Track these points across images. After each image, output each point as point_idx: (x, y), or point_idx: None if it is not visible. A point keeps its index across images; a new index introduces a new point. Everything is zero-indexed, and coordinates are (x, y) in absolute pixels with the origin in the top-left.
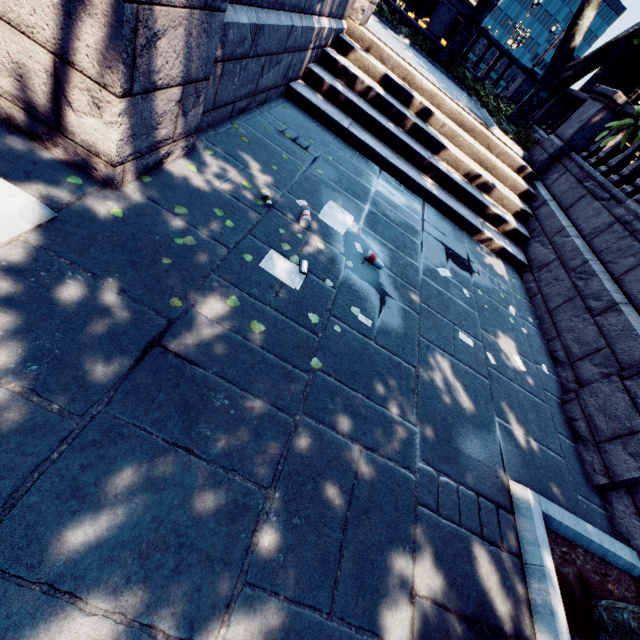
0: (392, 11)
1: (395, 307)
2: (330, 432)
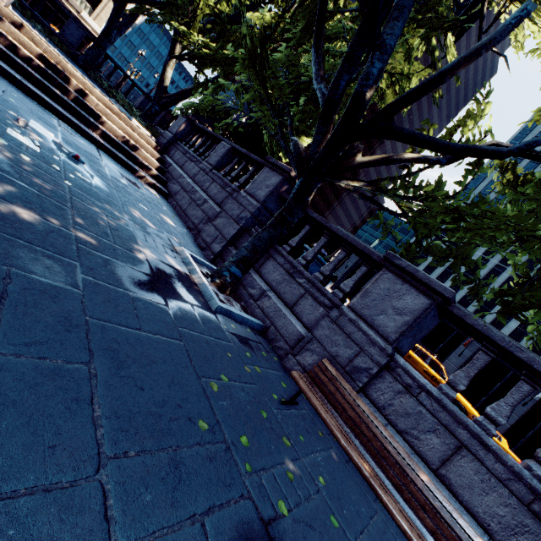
0: (21, 5)
1: (101, 182)
2: (89, 206)
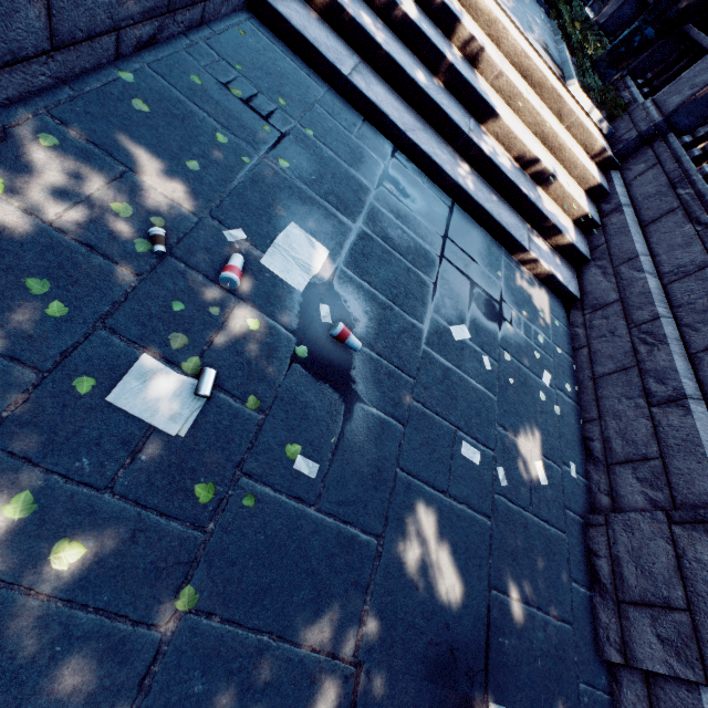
0: None
1: (368, 422)
2: None
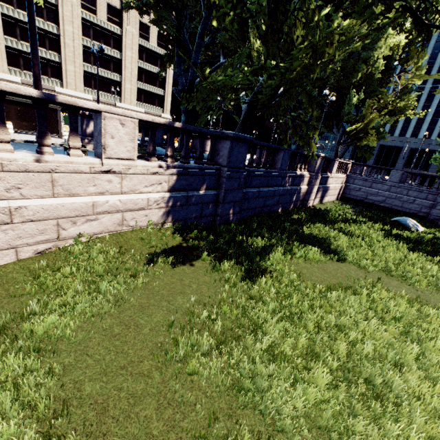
0: None
1: None
2: None
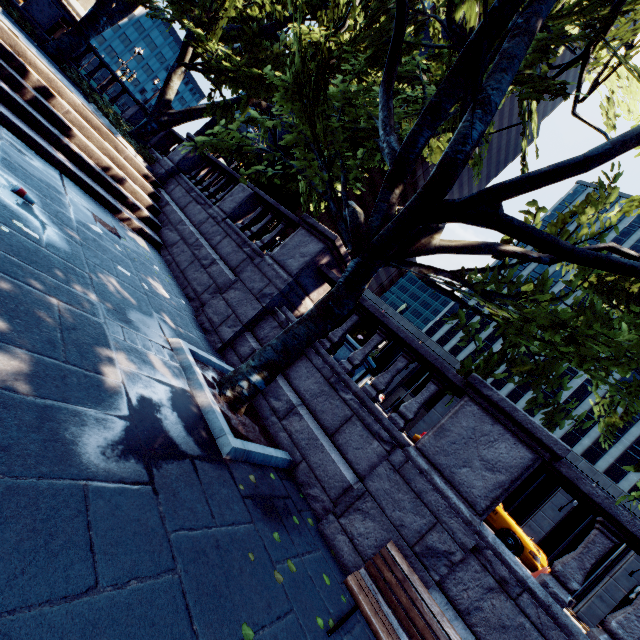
0: None
1: (58, 235)
2: (27, 287)
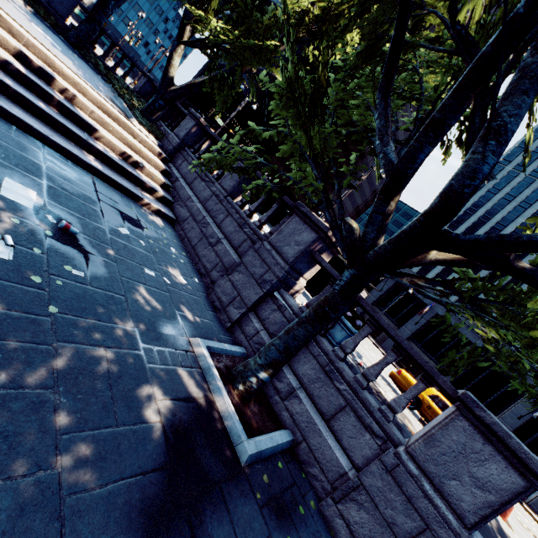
0: None
1: (97, 260)
2: (82, 346)
